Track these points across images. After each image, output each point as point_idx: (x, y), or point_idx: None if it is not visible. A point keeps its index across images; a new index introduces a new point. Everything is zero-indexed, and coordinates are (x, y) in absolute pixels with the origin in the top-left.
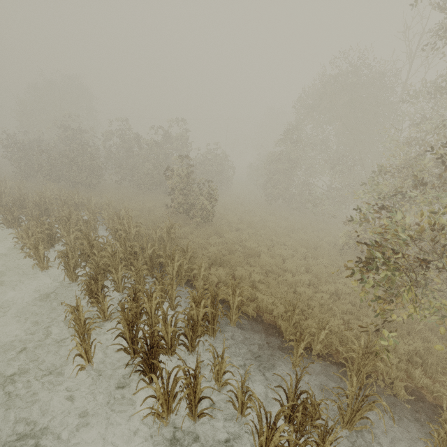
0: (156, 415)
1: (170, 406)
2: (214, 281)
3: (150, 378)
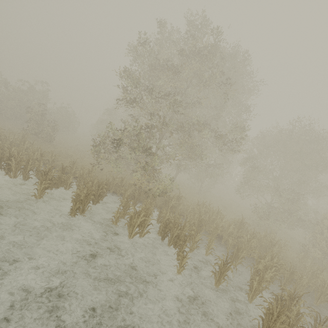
0: (10, 176)
1: (16, 175)
2: (45, 158)
3: (7, 170)
